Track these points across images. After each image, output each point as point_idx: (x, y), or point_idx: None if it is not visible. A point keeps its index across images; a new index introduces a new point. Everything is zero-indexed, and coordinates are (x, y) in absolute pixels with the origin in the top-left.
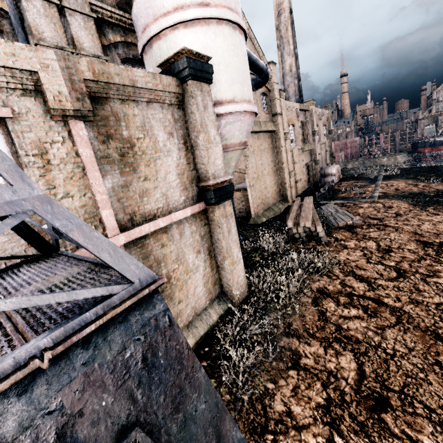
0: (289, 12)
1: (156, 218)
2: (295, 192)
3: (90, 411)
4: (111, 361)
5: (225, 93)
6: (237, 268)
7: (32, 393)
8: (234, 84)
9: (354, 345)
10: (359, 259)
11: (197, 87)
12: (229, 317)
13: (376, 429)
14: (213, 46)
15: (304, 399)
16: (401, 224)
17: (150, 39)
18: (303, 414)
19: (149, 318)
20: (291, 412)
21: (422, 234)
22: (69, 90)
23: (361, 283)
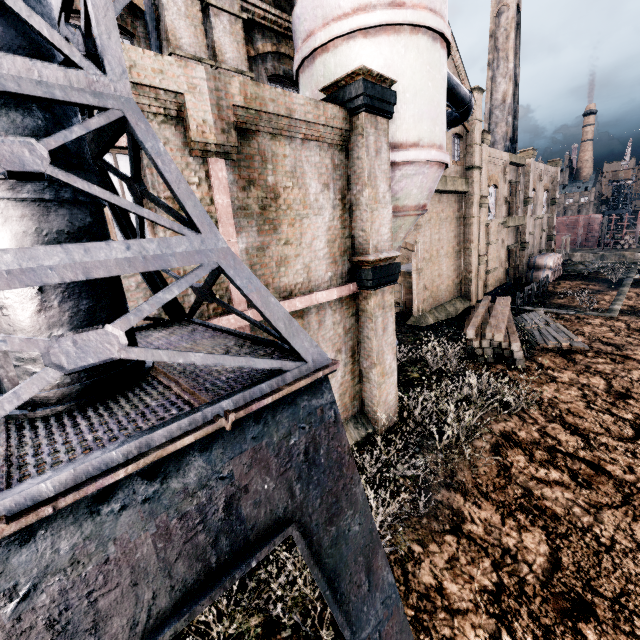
0: (515, 11)
1: (293, 296)
2: (484, 287)
3: (254, 490)
4: (276, 444)
5: (407, 133)
6: (388, 383)
7: (211, 453)
8: (422, 120)
9: (549, 521)
10: (574, 400)
11: (371, 123)
12: (368, 446)
13: None
14: (400, 64)
15: (464, 577)
16: None
17: (313, 50)
18: (460, 595)
19: (315, 407)
20: (443, 589)
21: None
22: (215, 118)
23: (573, 436)
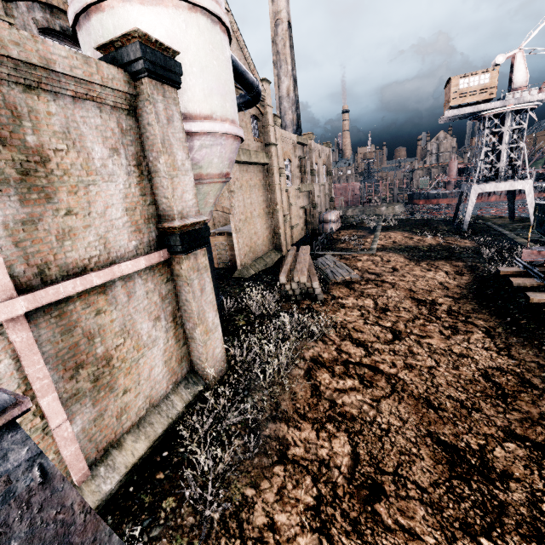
0: (288, 25)
1: (88, 272)
2: (291, 239)
3: None
4: None
5: (199, 106)
6: (213, 338)
7: None
8: (212, 95)
9: (349, 424)
10: (356, 319)
11: (158, 89)
12: (199, 404)
13: (369, 525)
14: (183, 38)
15: (291, 502)
16: (397, 280)
17: (87, 7)
18: (289, 523)
19: None
20: (275, 524)
21: (417, 291)
22: None
23: (358, 348)
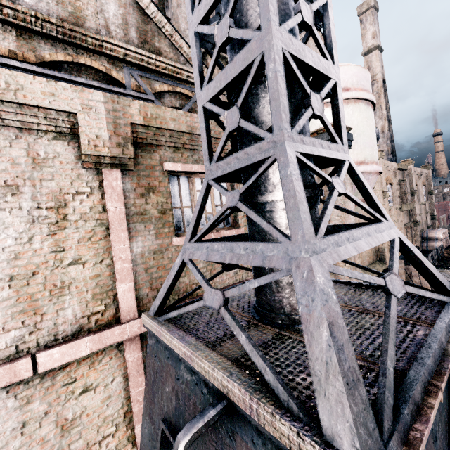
0: (382, 82)
1: None
2: None
3: None
4: None
5: (357, 156)
6: None
7: None
8: (365, 148)
9: None
10: None
11: None
12: None
13: None
14: (350, 119)
15: None
16: None
17: None
18: None
19: None
20: None
21: None
22: None
23: None
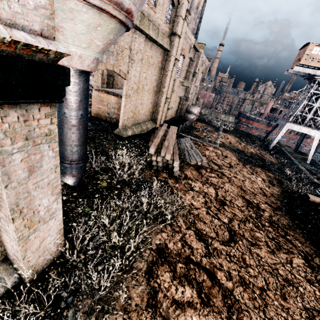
0: None
1: None
2: (165, 117)
3: None
4: None
5: None
6: (44, 228)
7: None
8: None
9: None
10: (201, 206)
11: None
12: None
13: None
14: None
15: None
16: (232, 176)
17: None
18: None
19: None
20: None
21: (246, 191)
22: None
23: (200, 243)
